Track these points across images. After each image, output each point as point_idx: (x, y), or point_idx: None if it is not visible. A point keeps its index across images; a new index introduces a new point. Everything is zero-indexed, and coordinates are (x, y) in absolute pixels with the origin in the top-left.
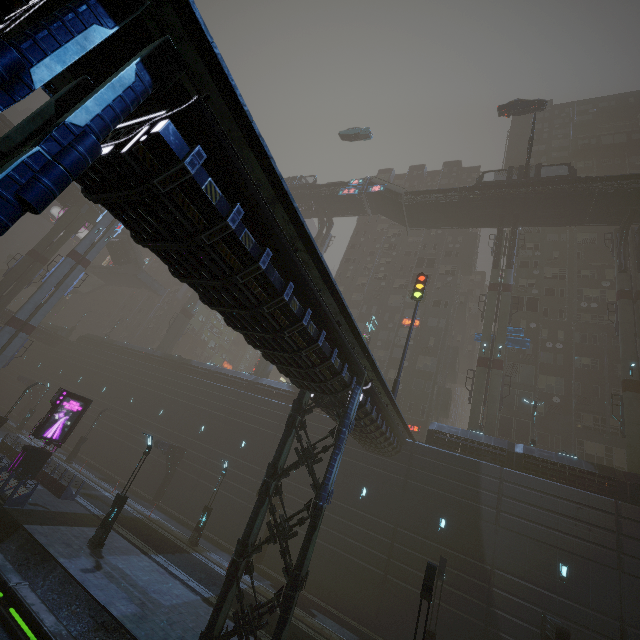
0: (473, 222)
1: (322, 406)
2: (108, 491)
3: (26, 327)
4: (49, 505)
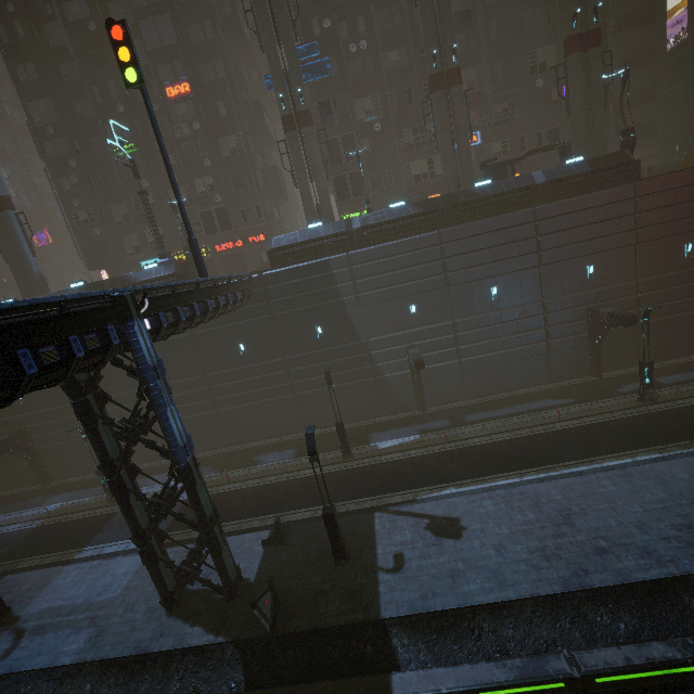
0: None
1: None
2: None
3: None
4: None
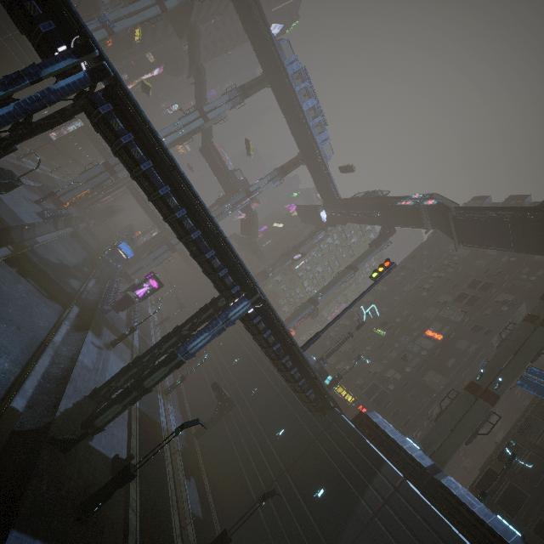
0: (532, 246)
1: None
2: None
3: (173, 248)
4: (117, 324)
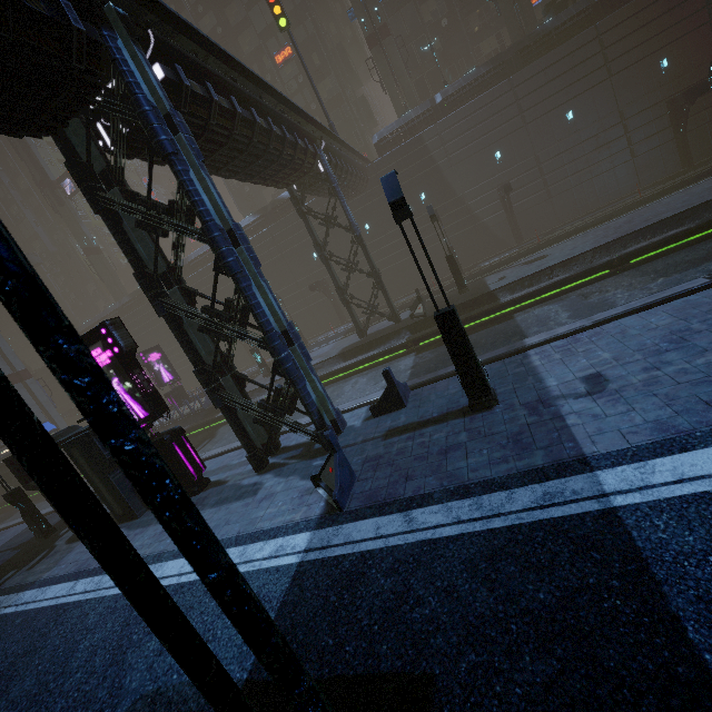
0: None
1: (307, 189)
2: None
3: (22, 375)
4: None
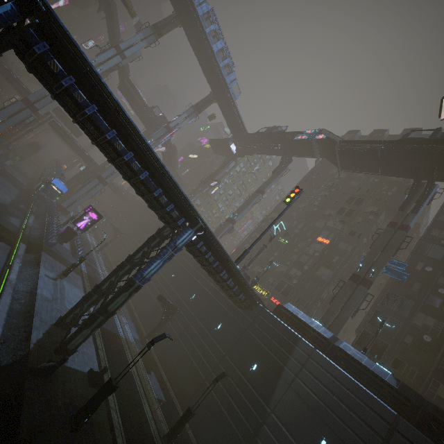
0: (393, 171)
1: None
2: (102, 270)
3: (104, 182)
4: (64, 255)
